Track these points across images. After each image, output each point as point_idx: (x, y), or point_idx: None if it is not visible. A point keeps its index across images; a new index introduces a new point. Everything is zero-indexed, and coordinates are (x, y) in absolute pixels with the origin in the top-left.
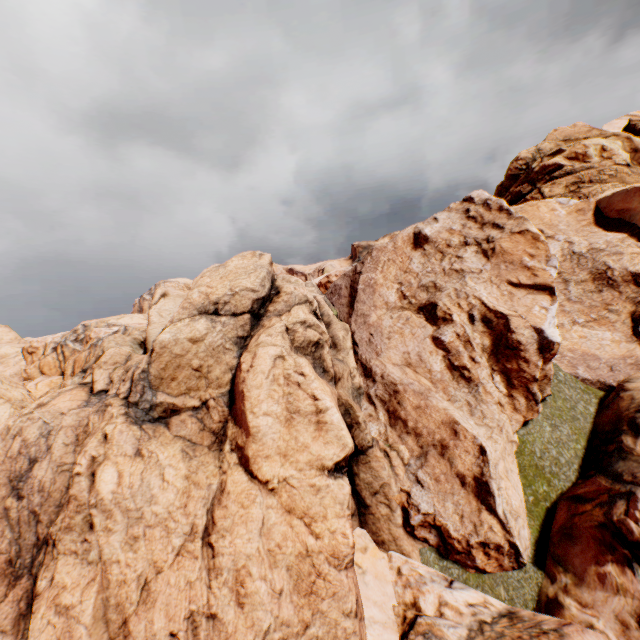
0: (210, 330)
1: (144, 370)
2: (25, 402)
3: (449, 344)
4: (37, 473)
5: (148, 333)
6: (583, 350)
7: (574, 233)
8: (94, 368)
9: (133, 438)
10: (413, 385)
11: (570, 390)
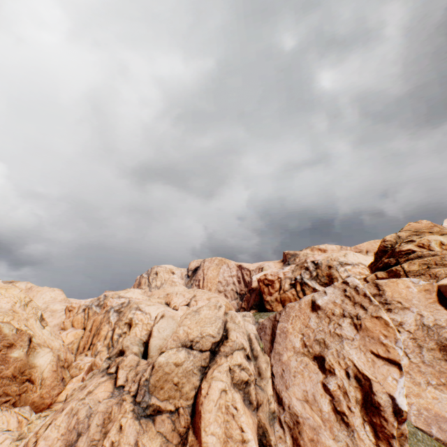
0: (186, 358)
1: (147, 379)
2: (60, 351)
3: (333, 392)
4: (79, 444)
5: (150, 343)
6: (435, 410)
7: (423, 308)
8: (119, 368)
9: (135, 431)
10: (309, 419)
11: (426, 446)
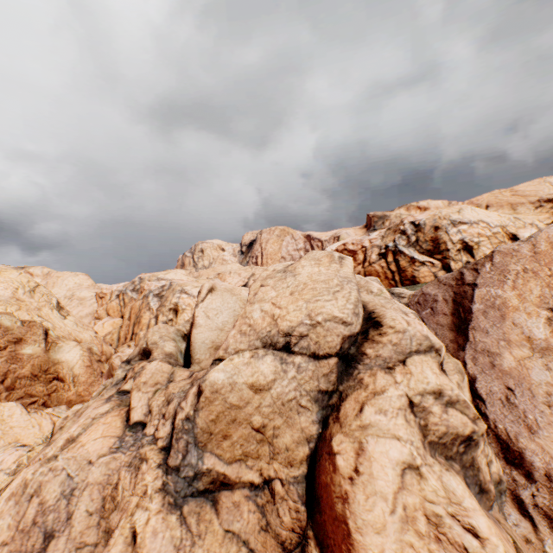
0: (279, 375)
1: (188, 417)
2: (92, 344)
3: None
4: None
5: (193, 338)
6: None
7: None
8: (132, 388)
9: (170, 545)
10: None
11: None
